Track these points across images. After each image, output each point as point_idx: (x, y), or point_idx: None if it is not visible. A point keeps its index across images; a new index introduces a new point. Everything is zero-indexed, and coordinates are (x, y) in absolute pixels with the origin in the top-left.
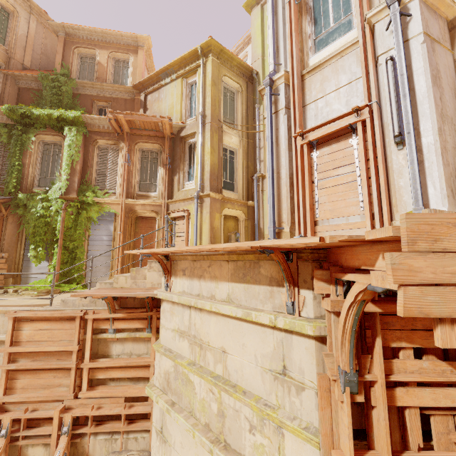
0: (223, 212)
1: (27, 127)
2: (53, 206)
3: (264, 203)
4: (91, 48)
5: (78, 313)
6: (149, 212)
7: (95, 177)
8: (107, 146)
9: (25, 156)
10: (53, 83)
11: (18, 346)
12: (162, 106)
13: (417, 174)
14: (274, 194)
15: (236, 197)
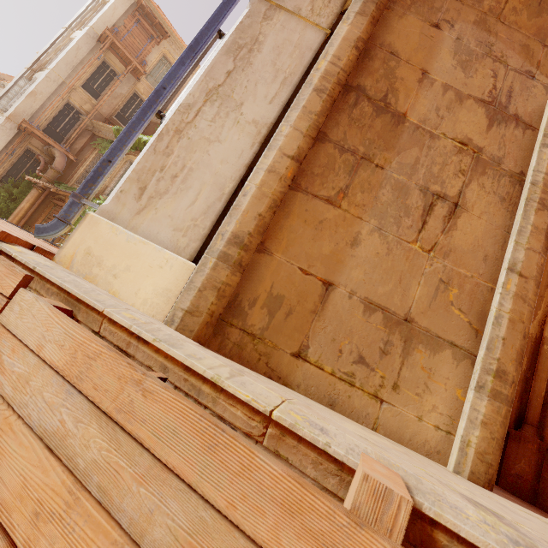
0: None
1: None
2: None
3: None
4: None
5: None
6: None
7: None
8: None
9: None
10: None
11: None
12: None
13: (107, 151)
14: None
15: None
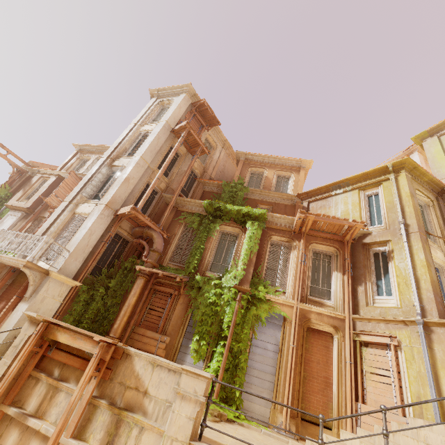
0: None
1: (215, 218)
2: (225, 295)
3: None
4: (262, 167)
5: None
6: (325, 325)
7: (264, 271)
8: (279, 242)
9: (207, 241)
10: (231, 189)
11: None
12: (332, 212)
13: None
14: None
15: None
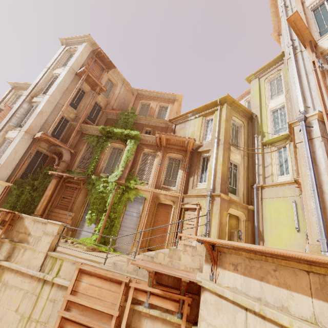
0: (228, 211)
1: (108, 138)
2: (109, 187)
3: (263, 209)
4: (149, 100)
5: (124, 278)
6: (168, 201)
7: (137, 171)
8: (149, 153)
9: (102, 154)
10: (125, 117)
11: (75, 296)
12: (186, 132)
13: None
14: (320, 206)
15: (237, 199)
